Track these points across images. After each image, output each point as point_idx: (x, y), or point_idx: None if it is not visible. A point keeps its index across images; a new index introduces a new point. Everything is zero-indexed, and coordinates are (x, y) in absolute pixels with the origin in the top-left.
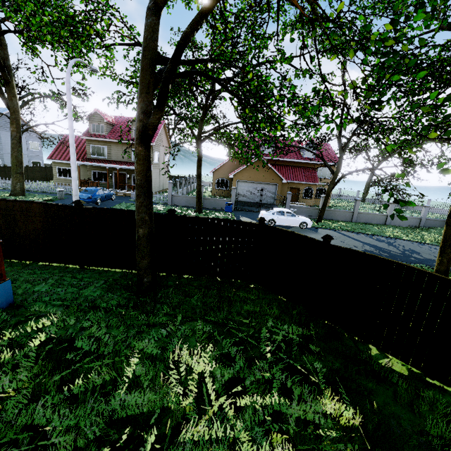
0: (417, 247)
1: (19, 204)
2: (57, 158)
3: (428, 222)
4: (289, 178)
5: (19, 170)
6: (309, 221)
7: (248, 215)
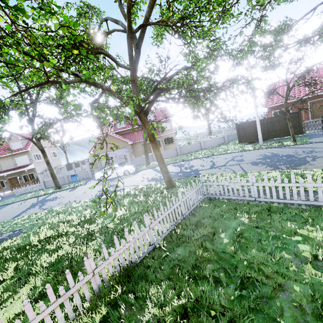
0: (199, 162)
1: None
2: None
3: (229, 137)
4: (139, 139)
5: None
6: (129, 168)
7: None
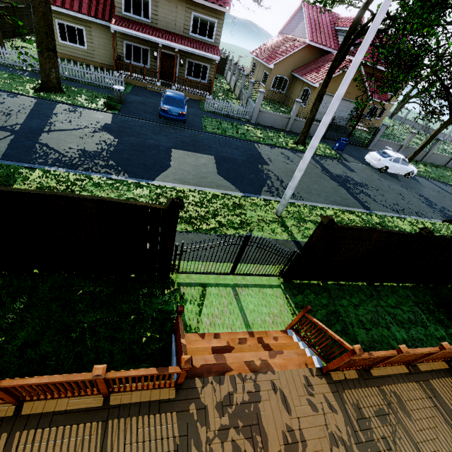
0: None
1: (359, 233)
2: (57, 2)
3: None
4: None
5: (51, 43)
6: (417, 171)
7: (345, 151)
